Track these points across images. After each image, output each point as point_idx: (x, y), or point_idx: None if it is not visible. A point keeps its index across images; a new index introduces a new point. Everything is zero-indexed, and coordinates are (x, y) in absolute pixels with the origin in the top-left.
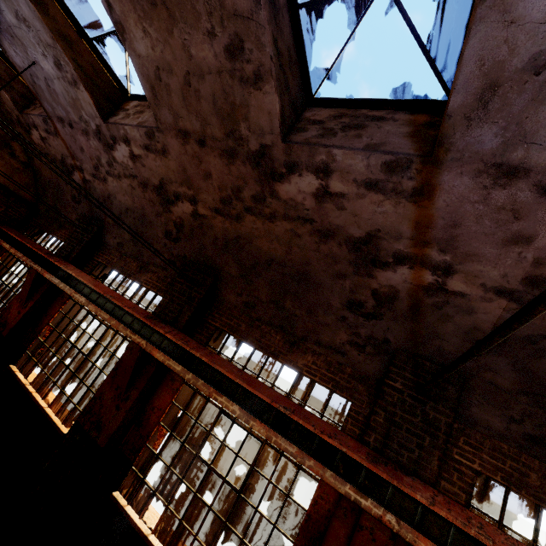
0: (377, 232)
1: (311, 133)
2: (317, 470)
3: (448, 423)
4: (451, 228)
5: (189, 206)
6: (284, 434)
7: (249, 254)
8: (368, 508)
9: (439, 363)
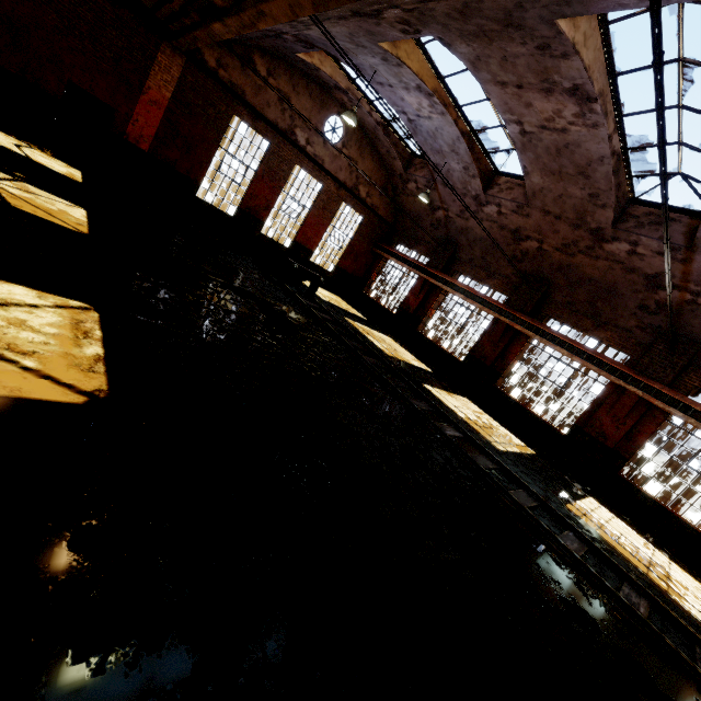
0: (661, 273)
1: (630, 224)
2: (607, 376)
3: (683, 364)
4: (700, 276)
5: (536, 244)
6: (591, 363)
7: (576, 275)
8: (629, 389)
9: (689, 338)
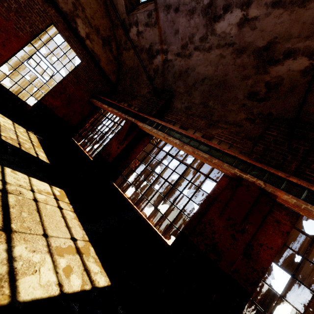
0: None
1: None
2: None
3: None
4: None
5: (305, 61)
6: None
7: None
8: None
9: None
